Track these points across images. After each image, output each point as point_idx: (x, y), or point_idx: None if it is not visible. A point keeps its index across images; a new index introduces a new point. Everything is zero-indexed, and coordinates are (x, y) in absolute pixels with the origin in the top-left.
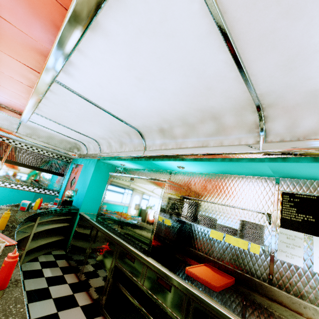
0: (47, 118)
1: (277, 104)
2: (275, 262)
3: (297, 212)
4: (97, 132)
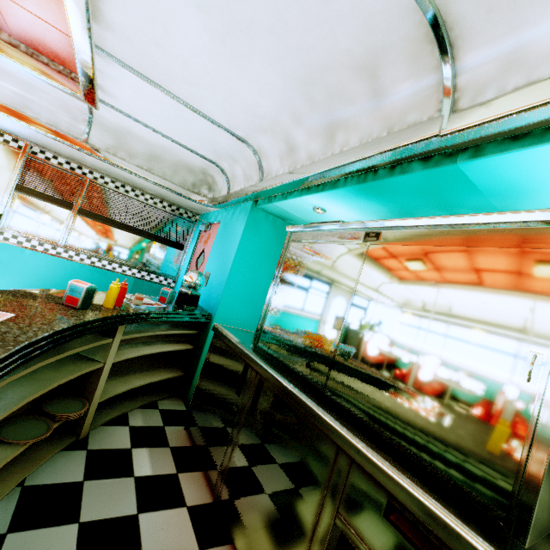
0: (131, 68)
1: None
2: None
3: None
4: (260, 101)
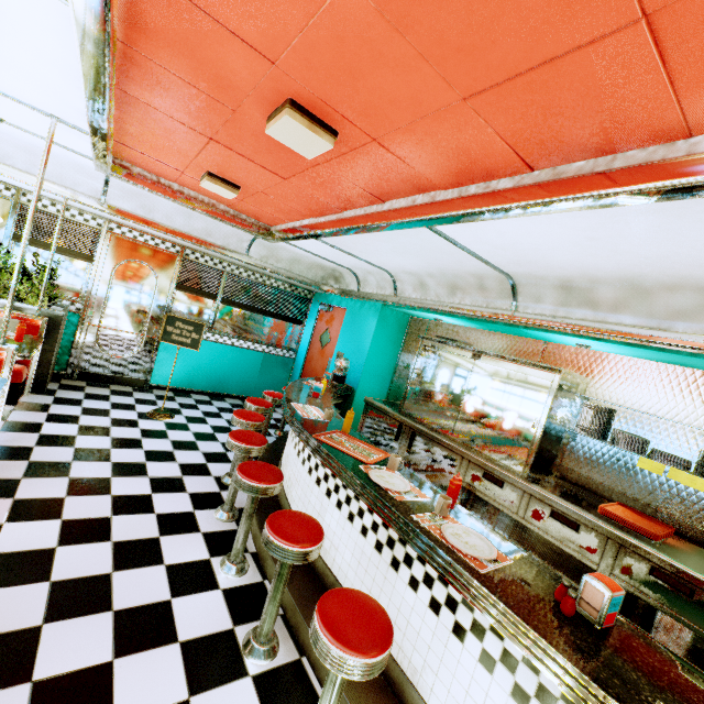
0: (324, 242)
1: None
2: None
3: None
4: (408, 266)
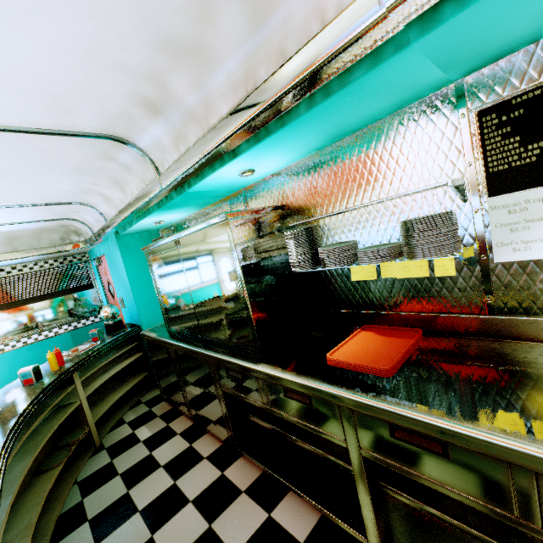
0: None
1: None
2: (494, 271)
3: (524, 142)
4: (59, 186)
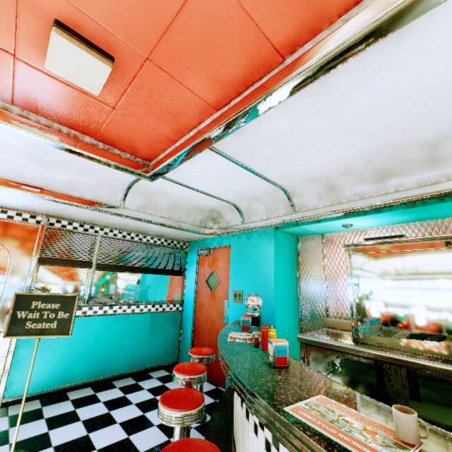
0: (224, 154)
1: None
2: None
3: None
4: (324, 164)
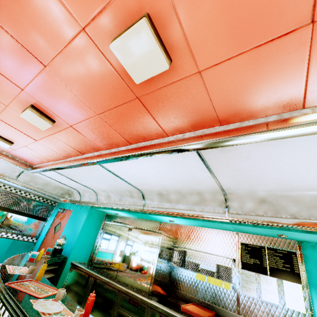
0: (59, 173)
1: (233, 193)
2: (240, 296)
3: (250, 257)
4: (101, 186)
